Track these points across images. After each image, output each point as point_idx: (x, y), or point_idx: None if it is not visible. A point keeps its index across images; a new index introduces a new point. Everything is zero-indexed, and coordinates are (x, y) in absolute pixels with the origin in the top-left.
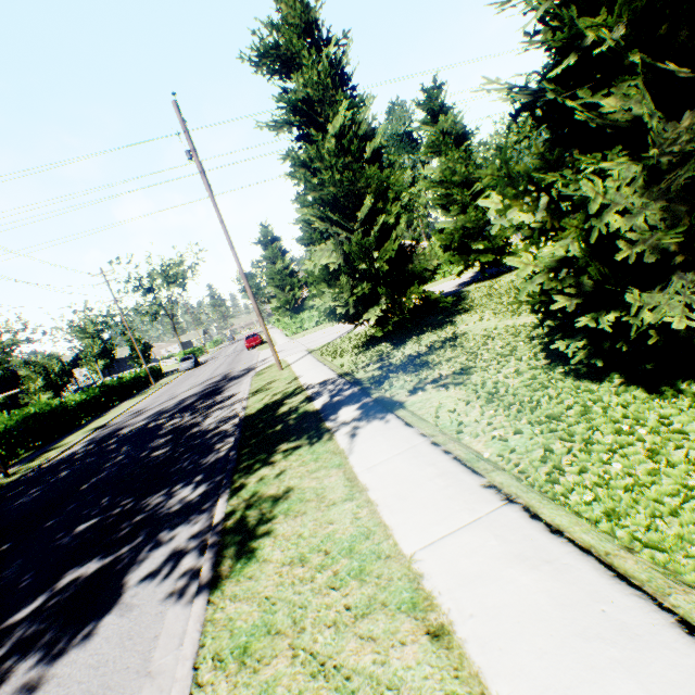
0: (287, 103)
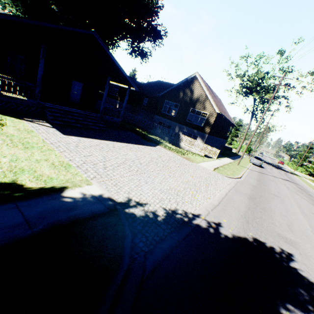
0: None
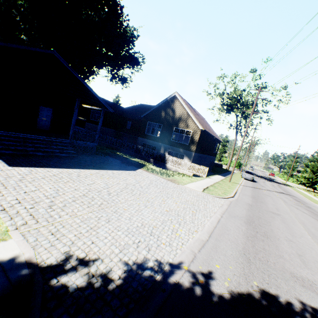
0: (315, 158)
